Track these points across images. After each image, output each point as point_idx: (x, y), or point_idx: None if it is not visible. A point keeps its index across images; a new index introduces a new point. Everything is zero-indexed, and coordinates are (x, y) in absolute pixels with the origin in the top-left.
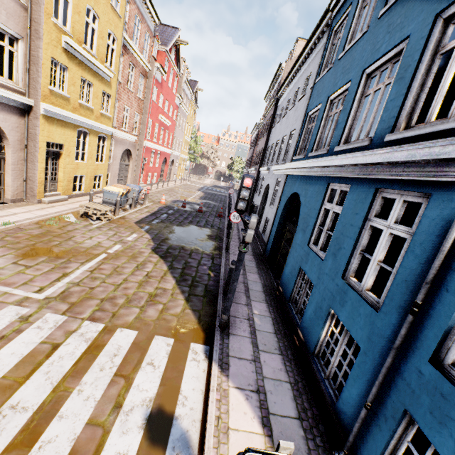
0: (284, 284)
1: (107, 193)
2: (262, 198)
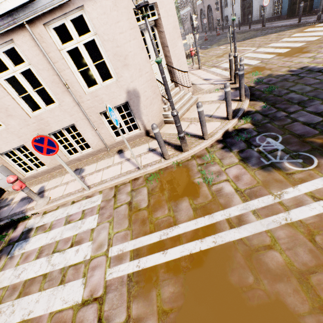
0: (318, 5)
1: (184, 45)
2: (240, 3)
